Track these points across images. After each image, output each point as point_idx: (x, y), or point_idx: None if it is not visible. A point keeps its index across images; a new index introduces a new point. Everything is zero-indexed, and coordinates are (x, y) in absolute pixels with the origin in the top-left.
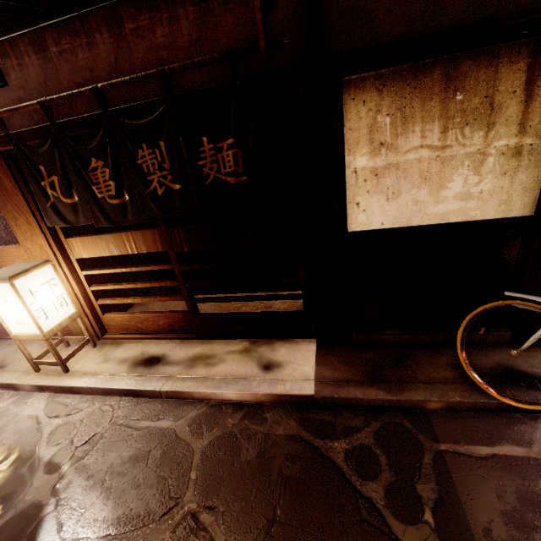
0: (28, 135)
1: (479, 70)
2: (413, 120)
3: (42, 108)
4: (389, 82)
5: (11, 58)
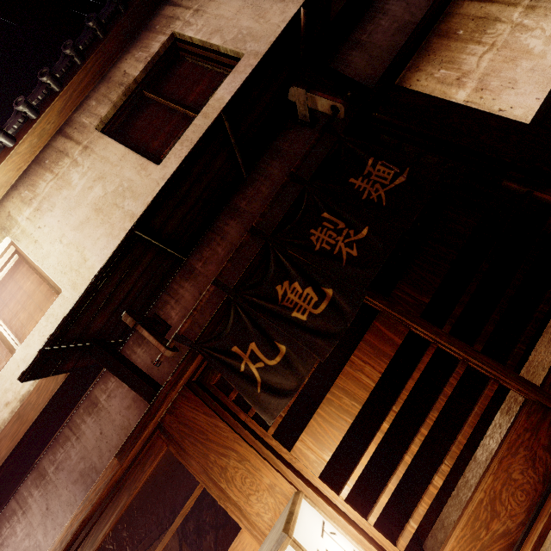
0: (209, 329)
1: (451, 22)
2: (455, 58)
3: (216, 285)
4: (417, 65)
5: (169, 303)
